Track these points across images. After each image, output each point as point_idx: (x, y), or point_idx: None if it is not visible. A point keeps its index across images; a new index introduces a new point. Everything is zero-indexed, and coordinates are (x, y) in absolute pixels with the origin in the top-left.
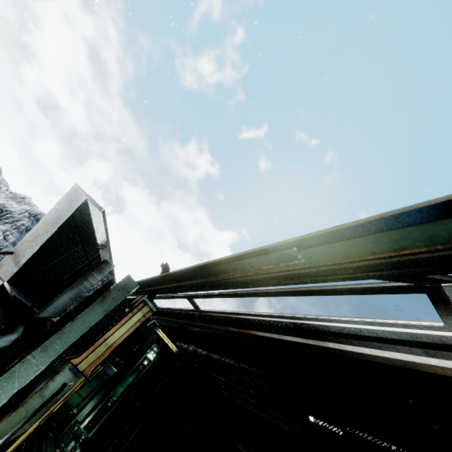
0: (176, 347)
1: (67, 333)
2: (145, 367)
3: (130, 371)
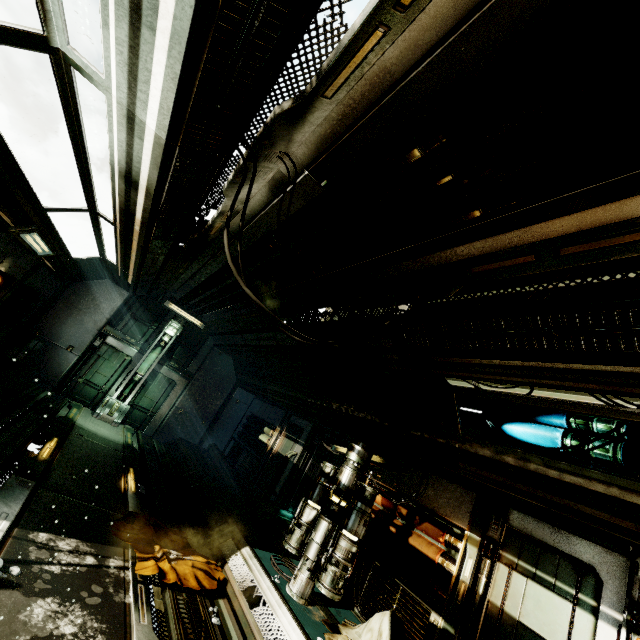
0: (199, 320)
1: None
2: (168, 344)
3: (150, 348)
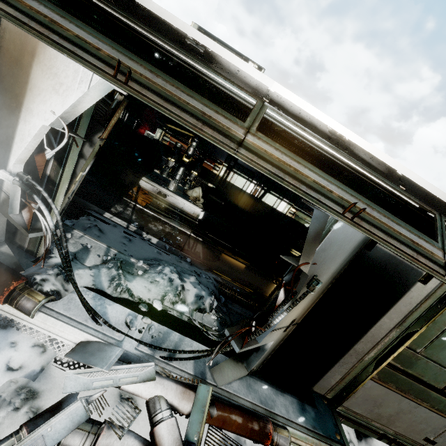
0: None
1: (83, 125)
2: None
3: None
